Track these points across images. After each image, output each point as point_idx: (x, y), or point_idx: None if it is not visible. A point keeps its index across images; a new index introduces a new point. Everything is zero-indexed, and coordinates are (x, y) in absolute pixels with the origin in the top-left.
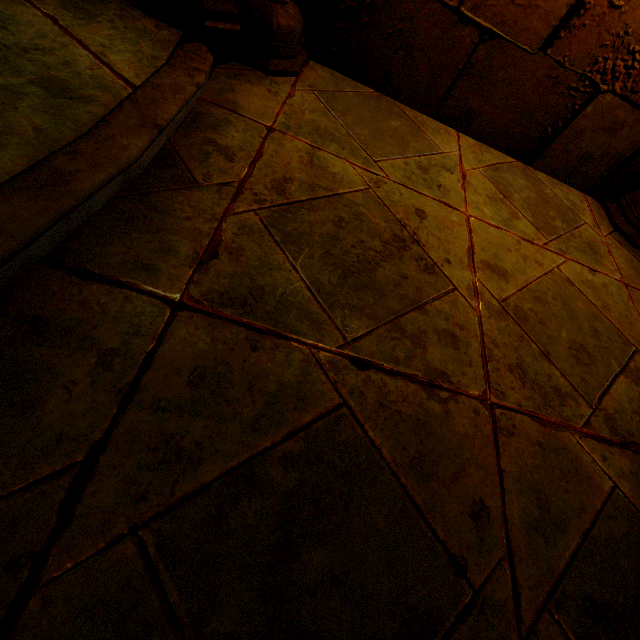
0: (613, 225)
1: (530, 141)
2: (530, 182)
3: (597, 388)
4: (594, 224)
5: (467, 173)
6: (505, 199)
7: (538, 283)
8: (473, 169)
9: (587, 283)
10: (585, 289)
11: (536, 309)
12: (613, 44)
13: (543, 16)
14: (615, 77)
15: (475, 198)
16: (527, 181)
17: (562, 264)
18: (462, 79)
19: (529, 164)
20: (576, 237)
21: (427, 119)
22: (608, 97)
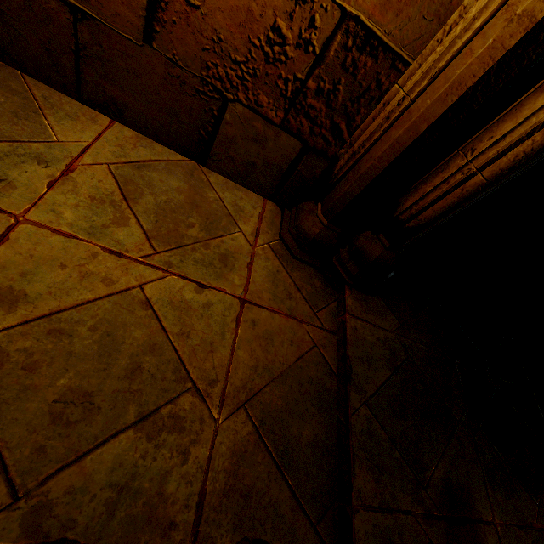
0: (279, 234)
1: (192, 141)
2: (189, 184)
3: (59, 459)
4: (253, 232)
5: (80, 168)
6: (123, 201)
7: (80, 309)
8: (97, 164)
9: (178, 304)
10: (167, 312)
11: (37, 348)
12: (214, 49)
13: (126, 2)
14: (235, 86)
15: (62, 198)
16: (185, 182)
17: (153, 281)
18: (84, 62)
19: (203, 165)
20: (210, 247)
21: (69, 102)
22: (239, 107)
